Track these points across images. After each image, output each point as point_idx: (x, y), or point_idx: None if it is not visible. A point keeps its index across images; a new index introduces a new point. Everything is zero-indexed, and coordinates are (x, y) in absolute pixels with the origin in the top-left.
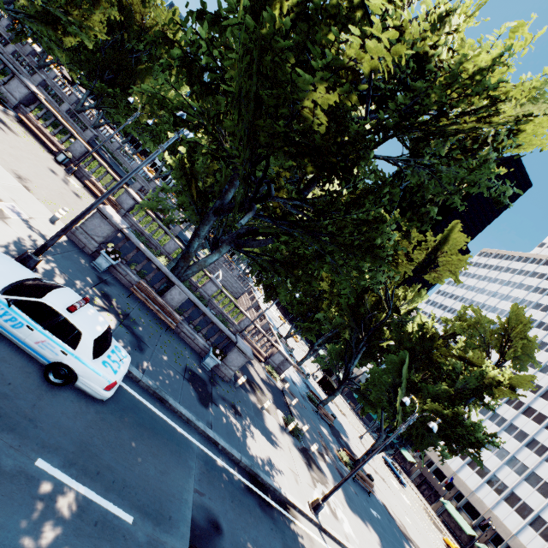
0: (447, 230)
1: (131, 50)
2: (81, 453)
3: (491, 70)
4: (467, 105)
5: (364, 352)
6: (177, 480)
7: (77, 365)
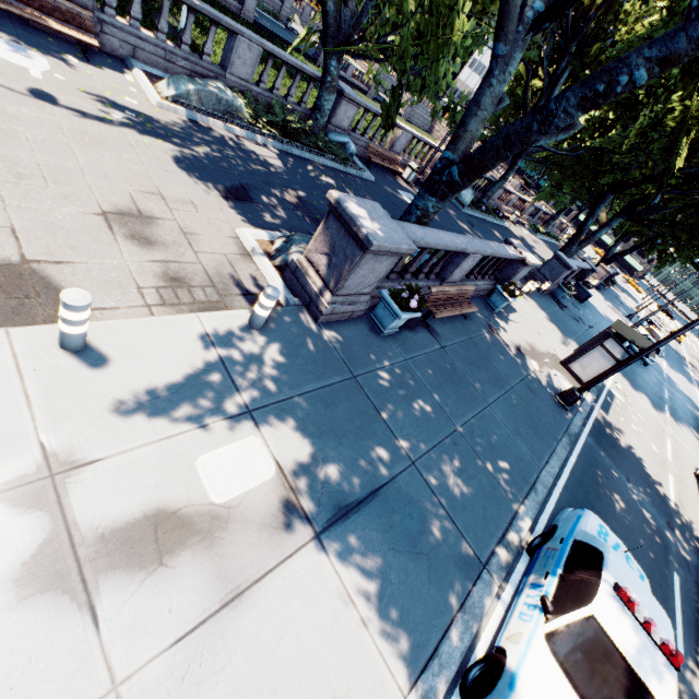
0: None
1: None
2: None
3: None
4: None
5: None
6: None
7: None
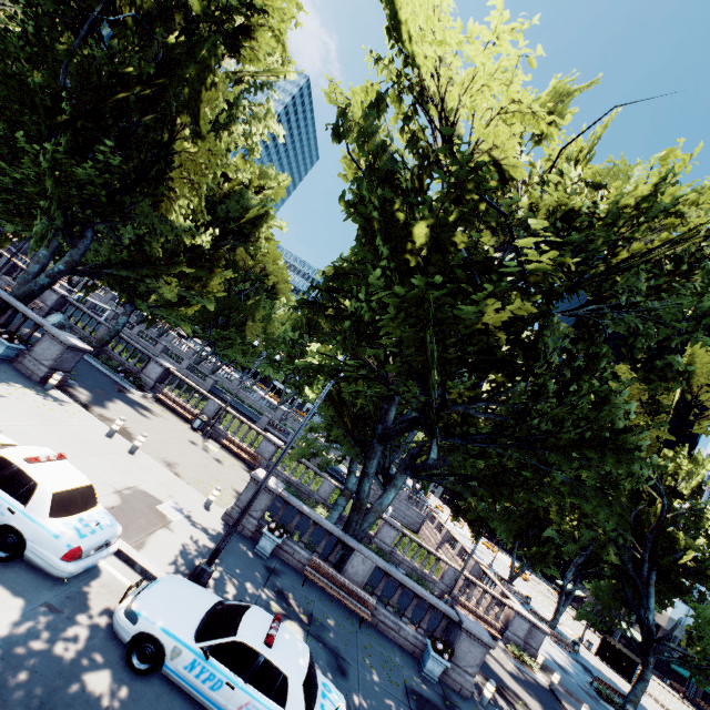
0: (688, 358)
1: (239, 292)
2: None
3: (658, 197)
4: (645, 234)
5: (656, 581)
6: None
7: None
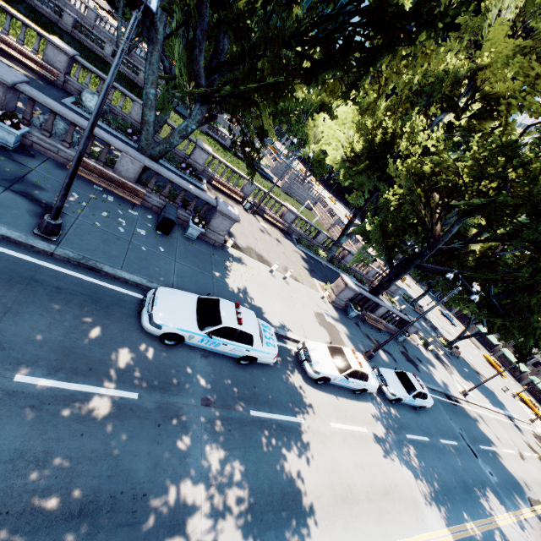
0: None
1: None
2: (437, 430)
3: None
4: None
5: None
6: (446, 419)
7: (427, 404)
